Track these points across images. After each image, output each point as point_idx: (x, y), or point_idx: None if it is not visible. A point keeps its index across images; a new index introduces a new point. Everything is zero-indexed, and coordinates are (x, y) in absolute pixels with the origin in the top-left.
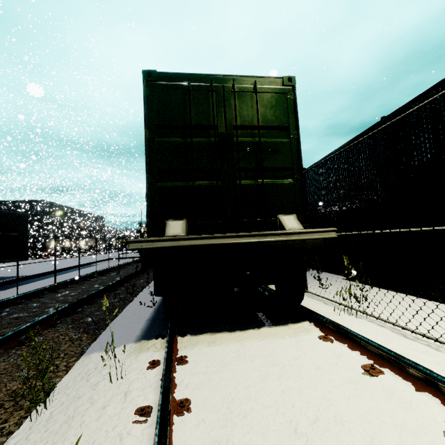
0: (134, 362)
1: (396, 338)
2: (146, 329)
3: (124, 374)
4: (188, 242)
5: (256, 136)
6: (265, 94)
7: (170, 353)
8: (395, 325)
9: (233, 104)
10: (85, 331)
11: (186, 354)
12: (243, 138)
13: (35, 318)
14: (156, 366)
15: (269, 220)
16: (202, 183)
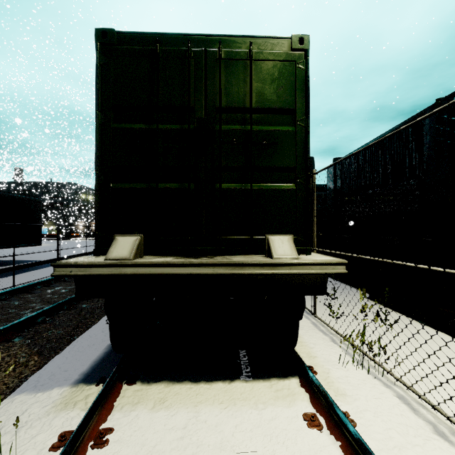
0: (46, 428)
1: (420, 432)
2: (98, 361)
3: (18, 453)
4: (133, 269)
5: (247, 123)
6: (265, 62)
7: (77, 434)
8: (422, 399)
9: (219, 77)
10: (39, 351)
11: (116, 422)
12: (230, 125)
13: (3, 323)
14: (64, 445)
15: (257, 238)
16: (170, 185)
